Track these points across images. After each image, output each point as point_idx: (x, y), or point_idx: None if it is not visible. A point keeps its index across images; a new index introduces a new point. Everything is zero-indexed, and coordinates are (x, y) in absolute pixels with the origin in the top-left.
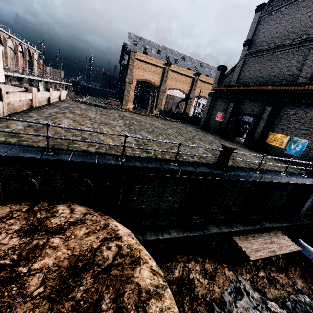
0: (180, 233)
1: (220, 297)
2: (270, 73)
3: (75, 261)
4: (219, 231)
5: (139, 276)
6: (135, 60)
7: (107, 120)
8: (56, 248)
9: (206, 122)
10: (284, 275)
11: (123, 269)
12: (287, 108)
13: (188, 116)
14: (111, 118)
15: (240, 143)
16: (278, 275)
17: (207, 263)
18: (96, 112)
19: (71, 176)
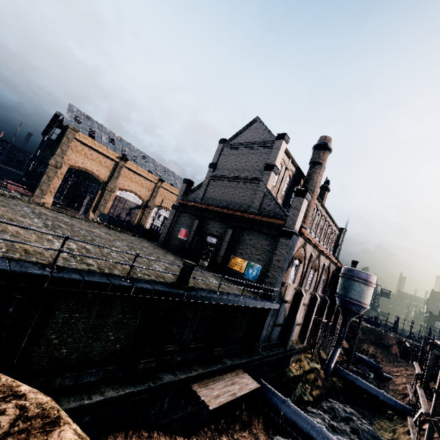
0: (120, 390)
1: None
2: (231, 198)
3: None
4: (175, 378)
5: None
6: (73, 140)
7: (11, 215)
8: None
9: (167, 238)
10: (247, 432)
11: (30, 436)
12: (245, 233)
13: (144, 228)
14: (19, 213)
15: (204, 267)
16: (242, 434)
17: (154, 438)
18: None
19: None
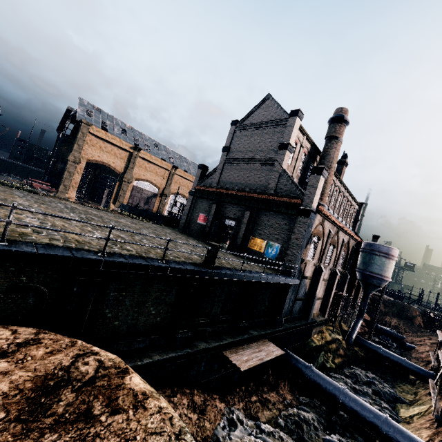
0: (164, 355)
1: (212, 435)
2: (246, 180)
3: (43, 381)
4: (209, 345)
5: (131, 383)
6: (87, 135)
7: (52, 211)
8: (7, 372)
9: (187, 224)
10: (275, 393)
11: (111, 379)
12: (262, 214)
13: (164, 216)
14: (57, 209)
15: (225, 249)
16: (270, 394)
17: (195, 395)
18: (26, 198)
19: (16, 281)
